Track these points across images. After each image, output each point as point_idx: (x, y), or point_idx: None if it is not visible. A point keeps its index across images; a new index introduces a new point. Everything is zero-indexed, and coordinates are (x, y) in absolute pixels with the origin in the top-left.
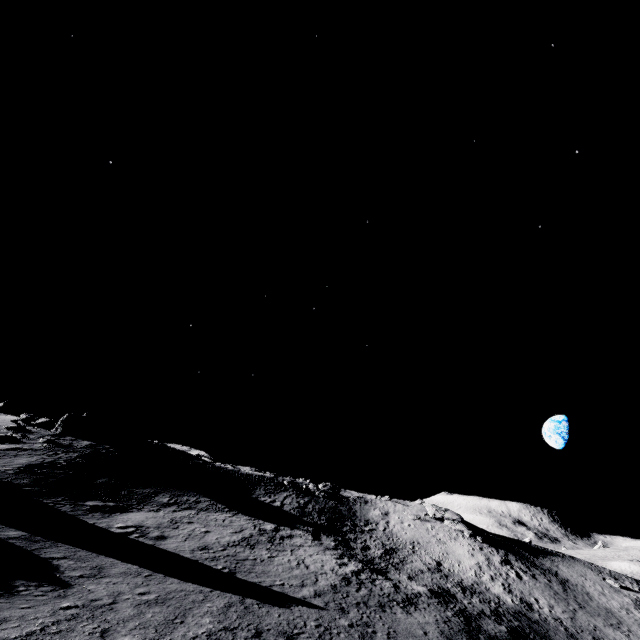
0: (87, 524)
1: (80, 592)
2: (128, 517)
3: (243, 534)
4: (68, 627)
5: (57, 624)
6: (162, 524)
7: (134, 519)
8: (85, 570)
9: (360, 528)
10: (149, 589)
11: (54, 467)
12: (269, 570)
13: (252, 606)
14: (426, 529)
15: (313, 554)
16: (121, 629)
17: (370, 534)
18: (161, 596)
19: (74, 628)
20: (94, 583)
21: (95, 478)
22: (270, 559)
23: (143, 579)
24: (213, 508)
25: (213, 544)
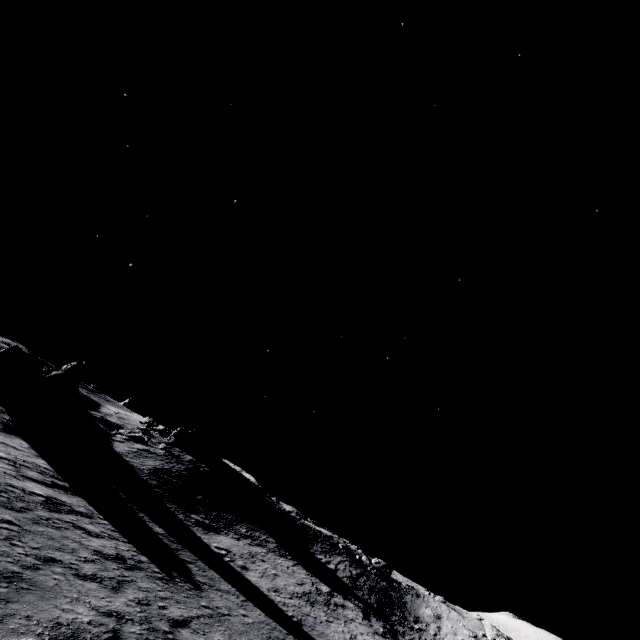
0: (196, 536)
1: (208, 597)
2: (220, 539)
3: (304, 588)
4: (210, 622)
5: (204, 617)
6: (243, 554)
7: (224, 542)
8: (206, 579)
9: (409, 623)
10: (247, 613)
11: (170, 474)
12: (327, 633)
13: None
14: None
15: (363, 633)
16: (239, 638)
17: (419, 634)
18: (256, 623)
19: (213, 625)
20: (214, 593)
21: (196, 493)
22: (327, 623)
23: (241, 602)
24: (279, 552)
25: (282, 589)
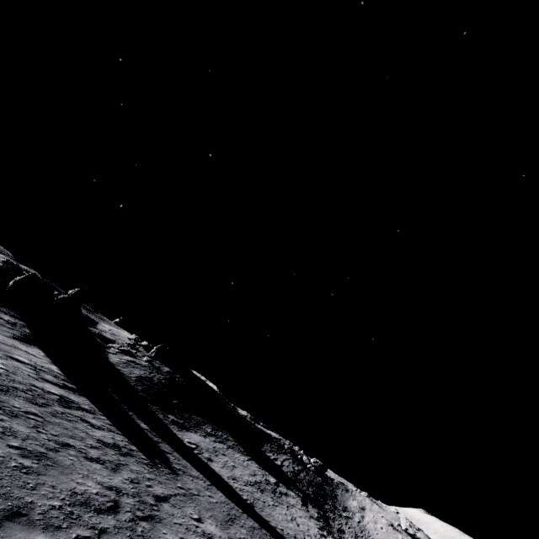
0: (172, 432)
1: (182, 480)
2: (191, 435)
3: (256, 478)
4: (184, 499)
5: (179, 495)
6: (209, 449)
7: (194, 438)
8: (180, 466)
9: (339, 511)
10: (212, 494)
11: (152, 382)
12: (273, 514)
13: (266, 535)
14: (396, 538)
15: (302, 516)
16: (206, 513)
17: (346, 520)
18: (218, 502)
19: (186, 501)
20: (186, 477)
21: (172, 398)
22: (273, 506)
23: (207, 486)
24: (236, 448)
25: (238, 478)
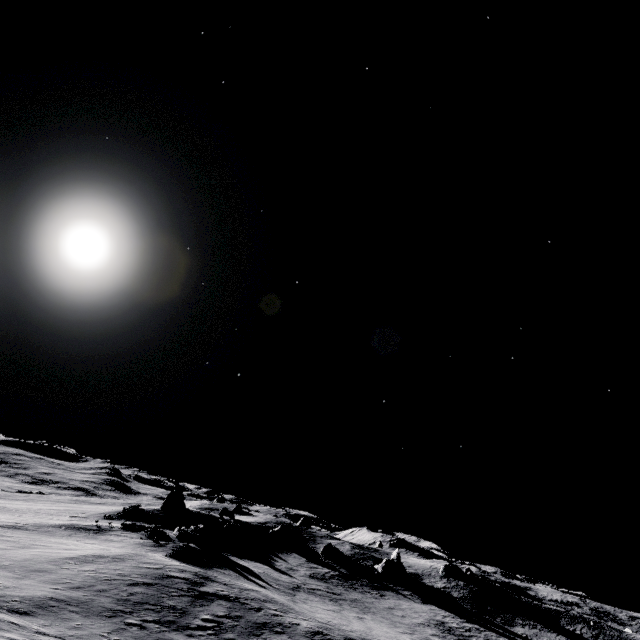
0: (510, 630)
1: None
2: (517, 629)
3: None
4: None
5: None
6: (532, 634)
7: (520, 630)
8: None
9: None
10: None
11: (467, 599)
12: None
13: None
14: None
15: None
16: None
17: None
18: None
19: None
20: None
21: (485, 606)
22: None
23: None
24: (544, 629)
25: None
